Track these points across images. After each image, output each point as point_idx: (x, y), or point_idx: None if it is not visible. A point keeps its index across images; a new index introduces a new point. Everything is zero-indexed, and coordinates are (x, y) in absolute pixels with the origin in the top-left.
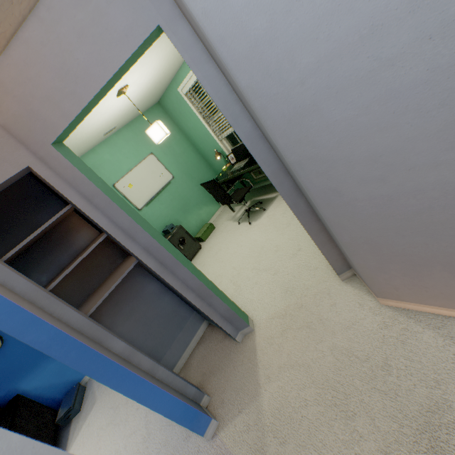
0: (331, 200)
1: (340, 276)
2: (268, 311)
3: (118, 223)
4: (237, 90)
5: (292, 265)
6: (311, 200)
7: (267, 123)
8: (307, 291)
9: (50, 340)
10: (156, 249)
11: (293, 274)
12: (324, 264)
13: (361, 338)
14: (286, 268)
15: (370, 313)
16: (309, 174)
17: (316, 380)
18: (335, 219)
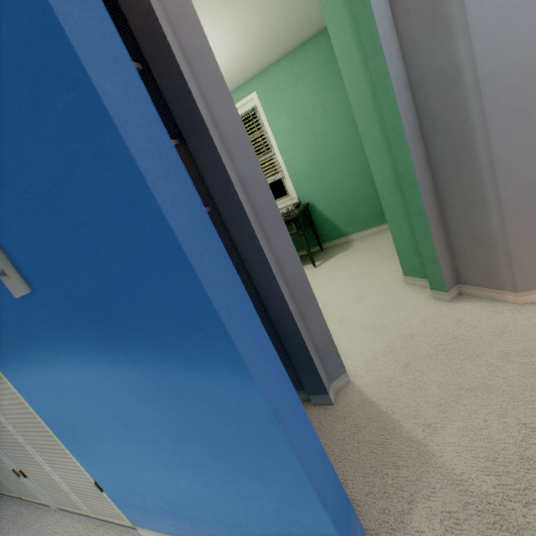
0: (512, 128)
1: (448, 293)
2: (359, 355)
3: (216, 118)
4: (426, 3)
5: (363, 308)
6: (475, 142)
7: (472, 22)
8: (407, 321)
9: (148, 138)
10: (258, 186)
11: (371, 314)
12: (410, 297)
13: (531, 335)
14: (356, 312)
15: (516, 313)
16: (498, 92)
17: (516, 396)
18: (506, 159)
